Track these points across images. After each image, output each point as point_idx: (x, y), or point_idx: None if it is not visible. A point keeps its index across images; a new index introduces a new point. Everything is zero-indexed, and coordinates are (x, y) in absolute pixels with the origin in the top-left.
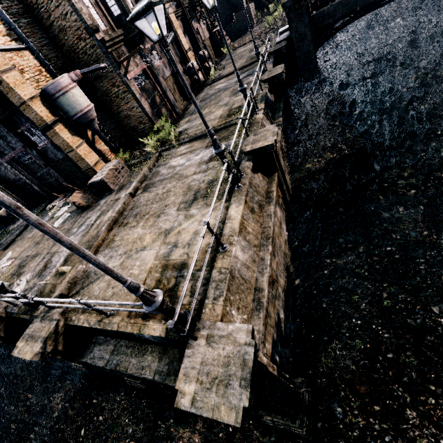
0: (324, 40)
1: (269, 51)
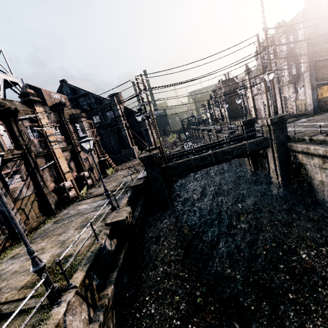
0: (174, 180)
1: (130, 184)
